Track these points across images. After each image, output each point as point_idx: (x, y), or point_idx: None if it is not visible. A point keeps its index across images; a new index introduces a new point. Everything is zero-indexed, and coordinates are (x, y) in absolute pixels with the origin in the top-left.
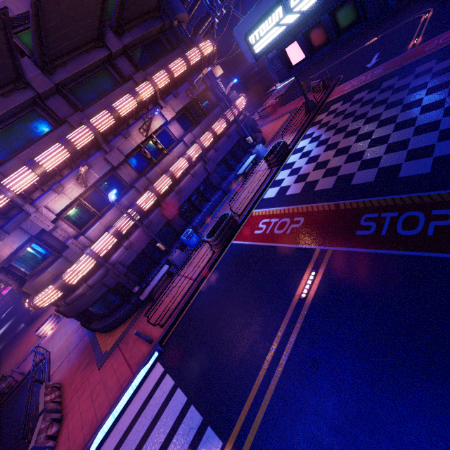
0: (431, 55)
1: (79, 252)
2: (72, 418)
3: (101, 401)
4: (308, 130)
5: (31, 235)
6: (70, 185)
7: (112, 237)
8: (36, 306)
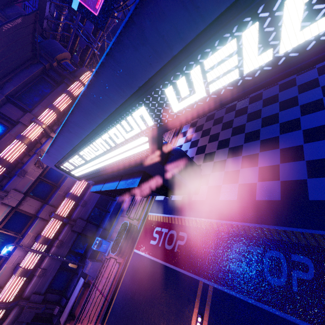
0: None
1: None
2: None
3: None
4: (183, 128)
5: None
6: None
7: (19, 278)
8: None
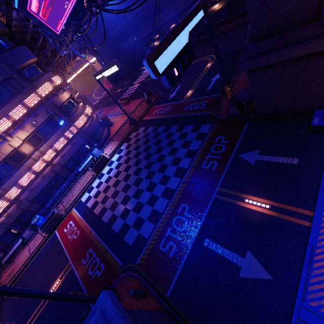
0: (181, 118)
1: None
2: None
3: None
4: (123, 144)
5: None
6: None
7: None
8: None
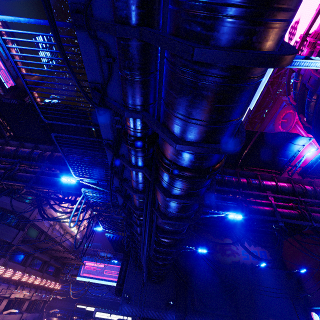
0: None
1: None
2: None
3: None
4: None
5: None
6: (0, 288)
7: None
8: None
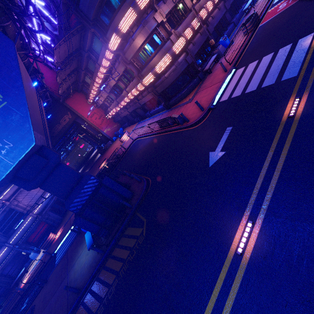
0: None
1: (176, 38)
2: (189, 113)
3: (206, 97)
4: None
5: (157, 24)
6: (168, 0)
7: (191, 30)
8: (156, 71)
